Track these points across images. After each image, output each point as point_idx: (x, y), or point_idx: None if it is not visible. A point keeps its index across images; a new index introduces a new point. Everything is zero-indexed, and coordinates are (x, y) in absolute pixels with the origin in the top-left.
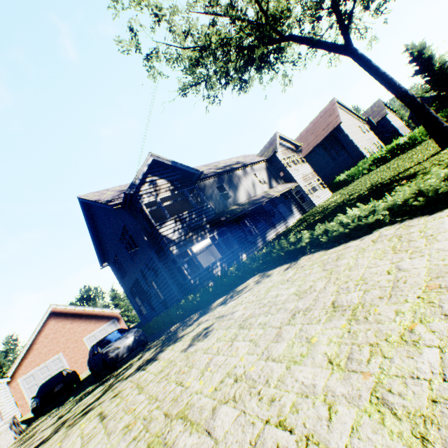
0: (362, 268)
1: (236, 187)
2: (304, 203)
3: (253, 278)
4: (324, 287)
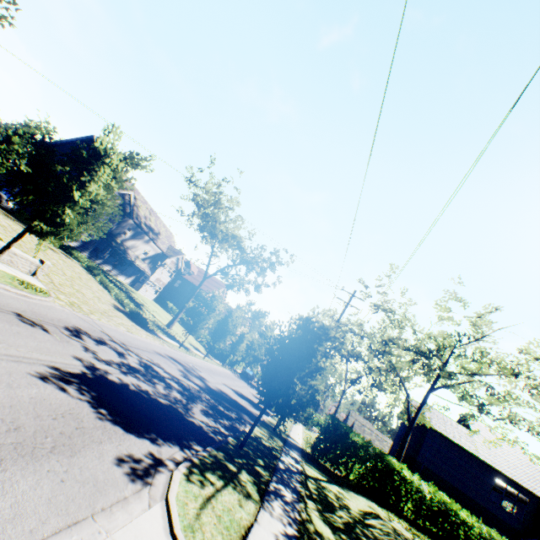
0: (92, 284)
1: (135, 239)
2: (140, 283)
3: (77, 261)
4: (84, 277)
